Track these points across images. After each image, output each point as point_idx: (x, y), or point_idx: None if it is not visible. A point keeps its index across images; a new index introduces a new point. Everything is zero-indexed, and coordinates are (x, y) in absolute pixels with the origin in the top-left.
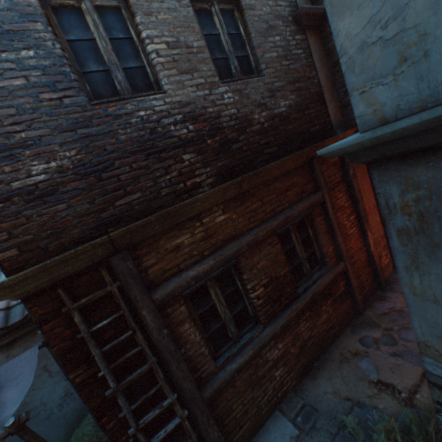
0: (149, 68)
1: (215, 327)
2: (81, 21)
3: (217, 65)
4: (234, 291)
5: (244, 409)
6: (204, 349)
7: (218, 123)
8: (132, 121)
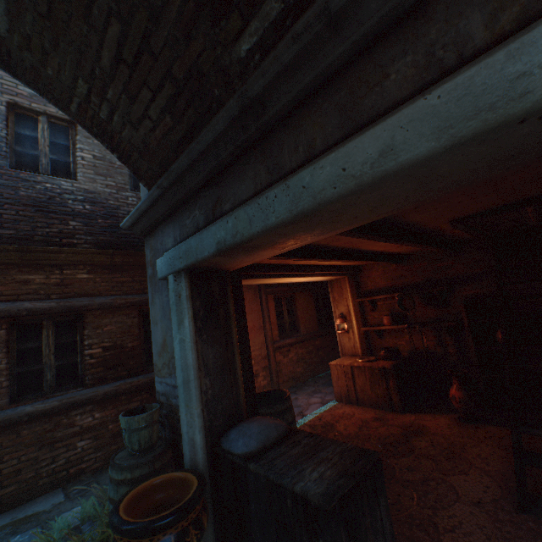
0: (74, 164)
1: (32, 369)
2: (35, 126)
3: (136, 180)
4: (71, 344)
5: (18, 466)
6: (4, 379)
7: (115, 212)
8: (38, 187)
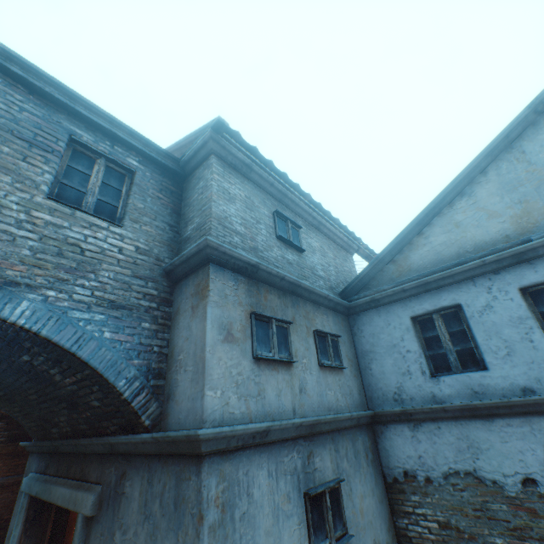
0: None
1: None
2: None
3: None
4: None
5: None
6: None
7: None
8: None
